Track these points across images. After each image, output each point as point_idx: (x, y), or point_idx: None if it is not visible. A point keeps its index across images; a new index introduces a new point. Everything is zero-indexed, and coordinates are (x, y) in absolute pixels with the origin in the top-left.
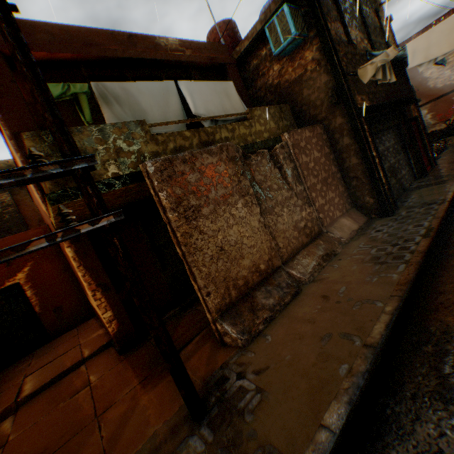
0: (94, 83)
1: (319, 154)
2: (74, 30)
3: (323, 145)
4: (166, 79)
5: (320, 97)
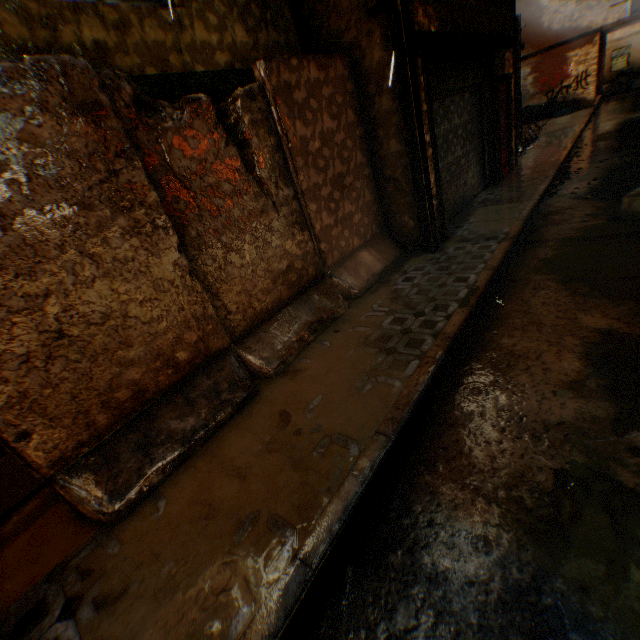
0: None
1: (334, 125)
2: None
3: (346, 106)
4: None
5: None
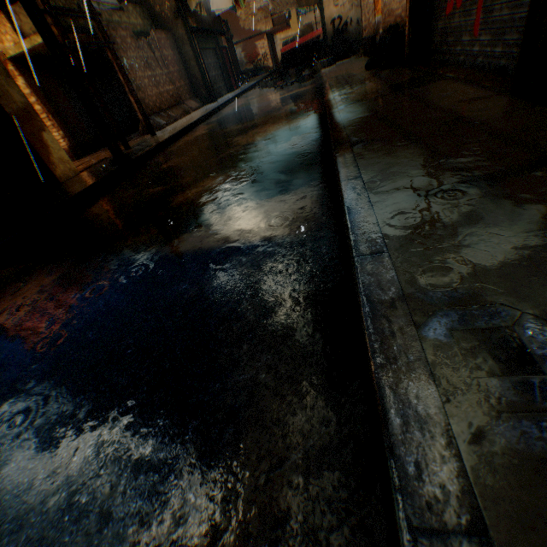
0: None
1: (173, 54)
2: None
3: (174, 49)
4: None
5: (168, 12)
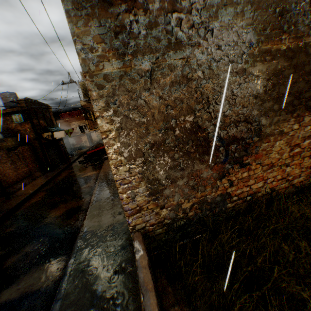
0: None
1: (31, 153)
2: None
3: (32, 151)
4: None
5: (31, 137)
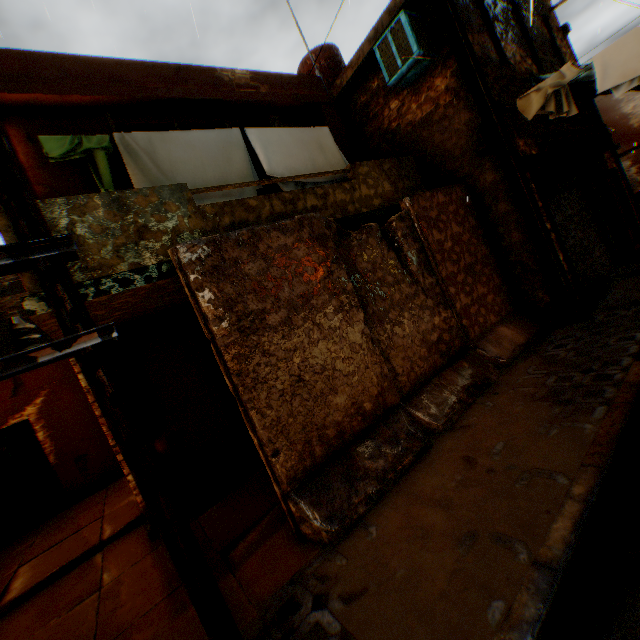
0: (119, 134)
1: (460, 229)
2: (96, 64)
3: (467, 215)
4: (231, 127)
5: (461, 144)
